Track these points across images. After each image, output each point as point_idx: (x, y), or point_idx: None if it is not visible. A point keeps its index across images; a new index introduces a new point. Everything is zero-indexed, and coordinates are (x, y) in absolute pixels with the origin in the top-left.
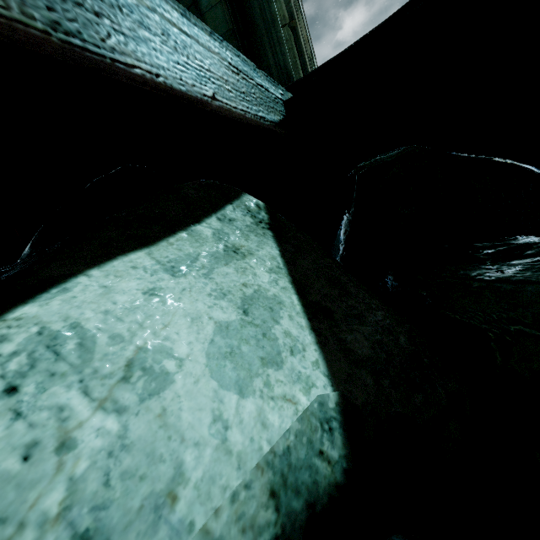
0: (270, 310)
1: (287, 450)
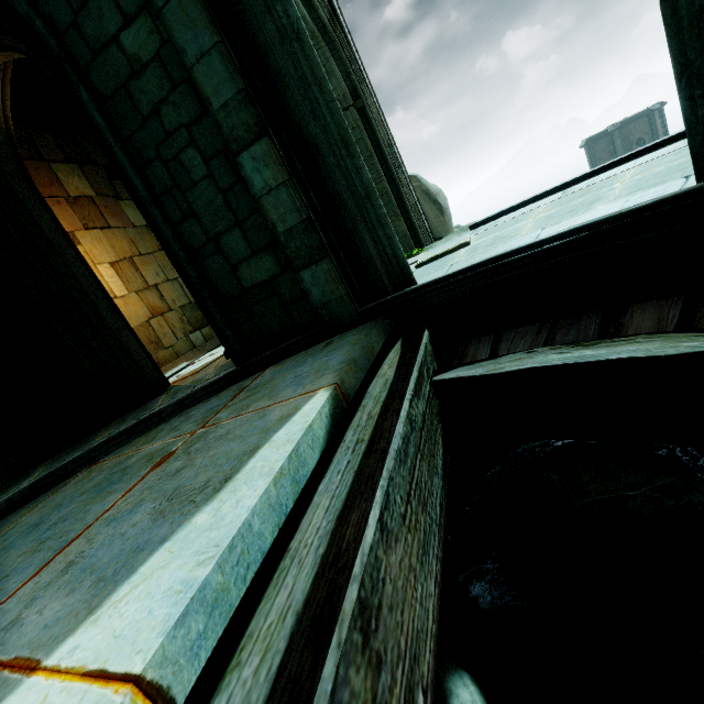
0: None
1: None
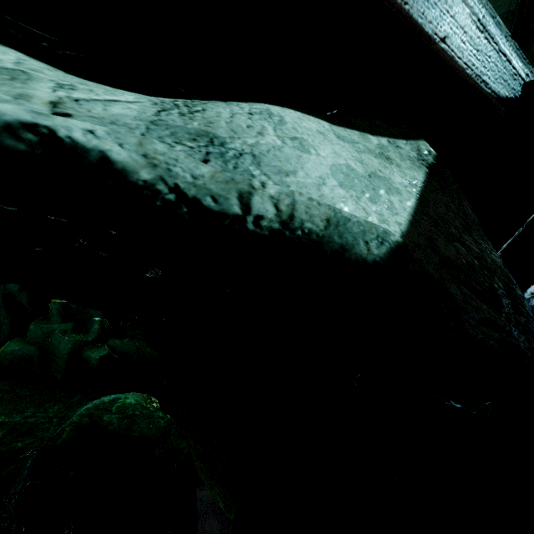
0: (388, 188)
1: (348, 219)
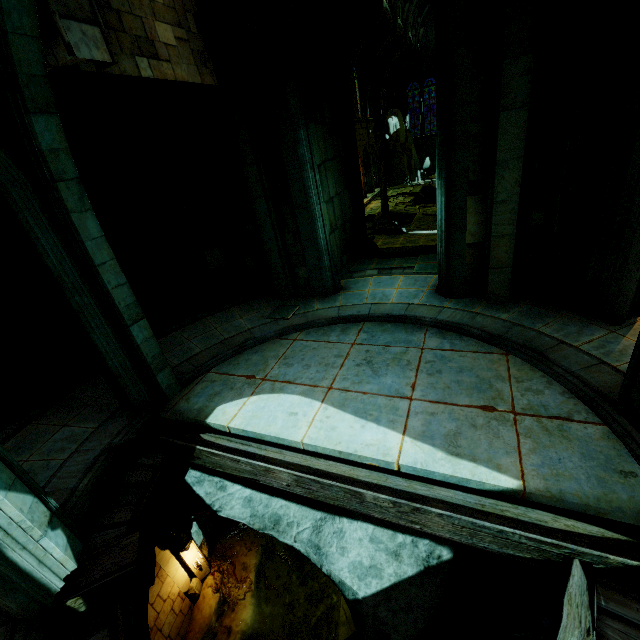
0: (376, 575)
1: (345, 583)
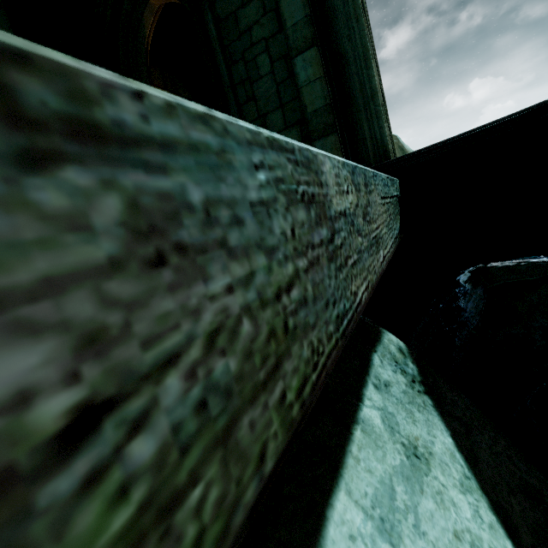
0: None
1: None
